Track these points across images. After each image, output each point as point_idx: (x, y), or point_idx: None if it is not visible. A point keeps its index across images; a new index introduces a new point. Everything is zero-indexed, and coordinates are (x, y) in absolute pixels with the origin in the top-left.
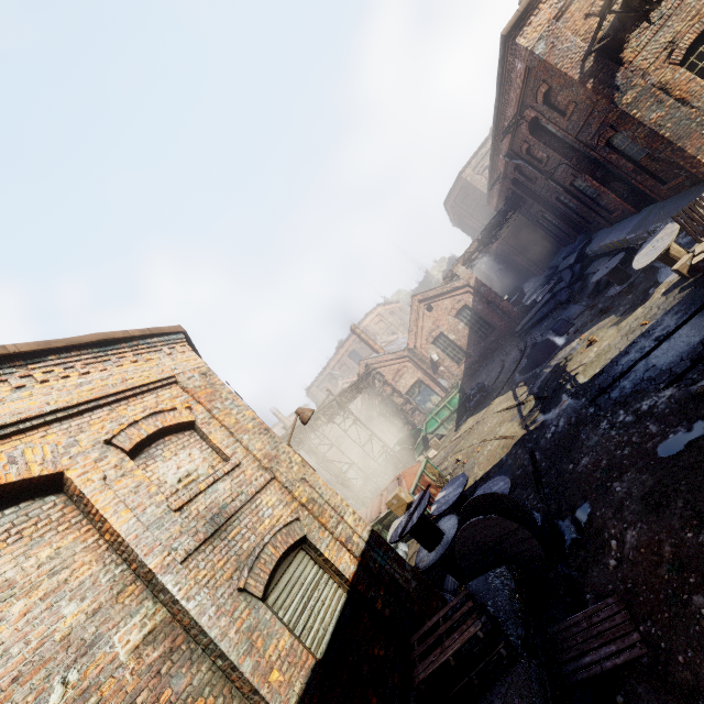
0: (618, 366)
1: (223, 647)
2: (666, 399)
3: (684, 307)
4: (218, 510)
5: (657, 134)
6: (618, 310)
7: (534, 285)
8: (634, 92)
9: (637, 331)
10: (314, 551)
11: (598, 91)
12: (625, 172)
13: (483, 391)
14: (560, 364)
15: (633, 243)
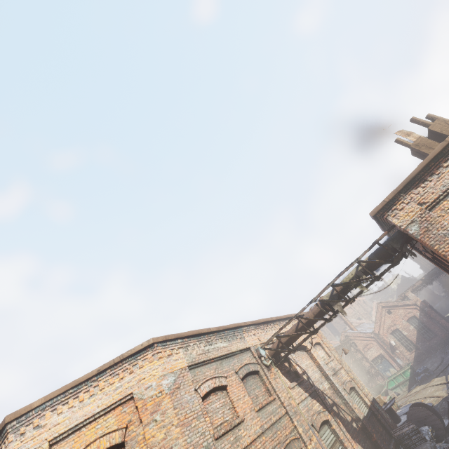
0: None
1: (345, 397)
2: None
3: None
4: (333, 368)
5: None
6: None
7: None
8: None
9: None
10: (357, 393)
11: None
12: None
13: (427, 372)
14: None
15: None
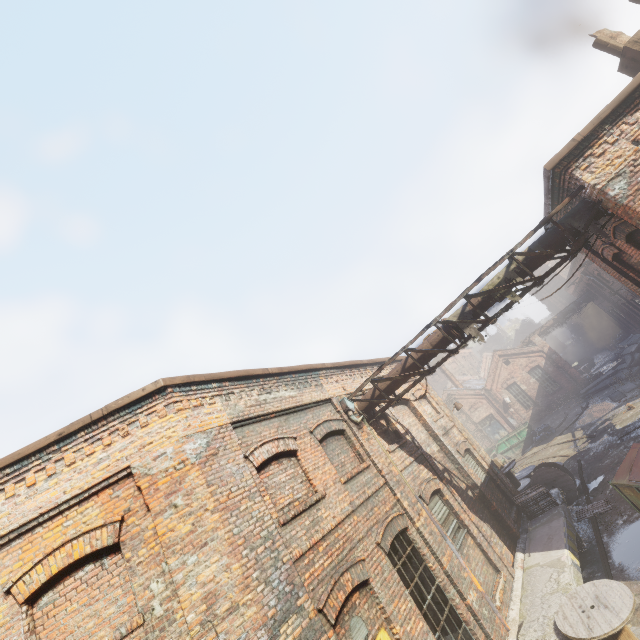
0: (639, 422)
1: (459, 461)
2: None
3: None
4: (443, 427)
5: None
6: None
7: (604, 358)
8: None
9: None
10: (472, 456)
11: None
12: None
13: (547, 430)
14: (608, 418)
15: None
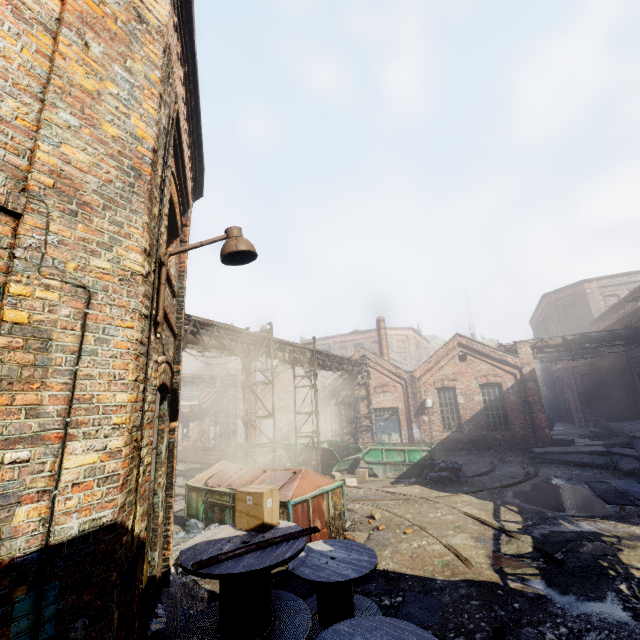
0: None
1: None
2: None
3: None
4: None
5: None
6: None
7: (567, 429)
8: None
9: None
10: None
11: None
12: None
13: (455, 473)
14: (603, 537)
15: None
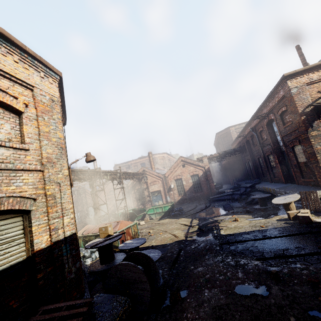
0: (241, 237)
1: None
2: (254, 265)
3: (283, 230)
4: None
5: (315, 155)
6: (254, 215)
7: (227, 187)
8: (317, 133)
9: (257, 227)
10: (28, 222)
11: (304, 123)
12: (291, 163)
13: (181, 211)
14: (218, 221)
15: (276, 193)
